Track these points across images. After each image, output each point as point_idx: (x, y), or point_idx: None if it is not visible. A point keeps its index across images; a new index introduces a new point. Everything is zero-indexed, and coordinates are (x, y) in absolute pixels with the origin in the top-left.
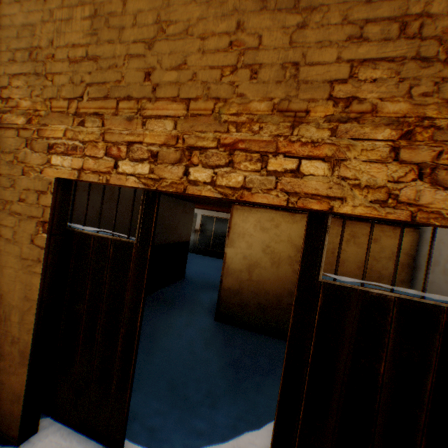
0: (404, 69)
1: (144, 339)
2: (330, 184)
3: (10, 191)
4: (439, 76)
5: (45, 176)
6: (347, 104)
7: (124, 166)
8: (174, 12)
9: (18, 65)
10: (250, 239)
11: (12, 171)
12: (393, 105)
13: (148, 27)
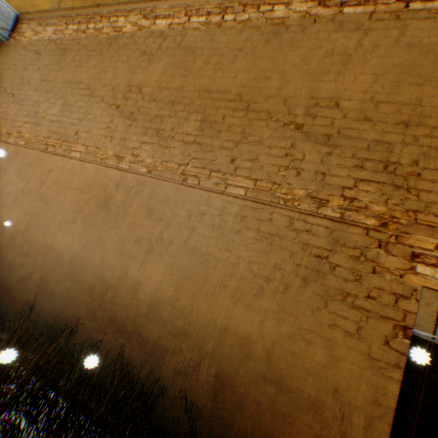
0: None
1: None
2: None
3: (352, 284)
4: None
5: (404, 281)
6: None
7: None
8: None
9: (366, 172)
10: None
11: (354, 265)
12: None
13: None
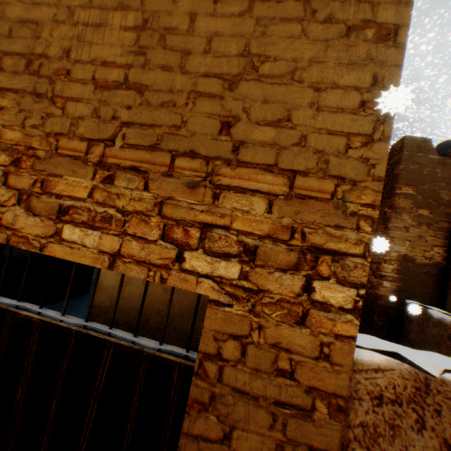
0: (25, 101)
1: None
2: None
3: None
4: (47, 111)
5: None
6: None
7: None
8: None
9: None
10: None
11: None
12: (13, 133)
13: None
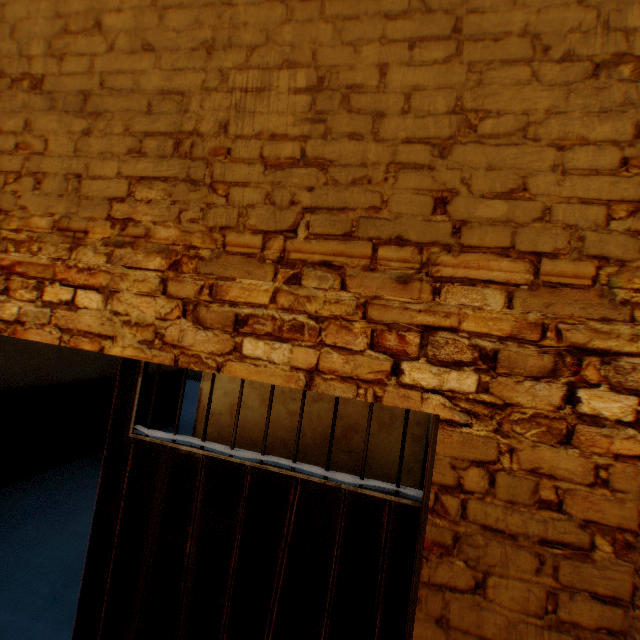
0: (176, 191)
1: (51, 519)
2: (103, 320)
3: None
4: (206, 201)
5: None
6: (125, 226)
7: None
8: None
9: None
10: None
11: None
12: (166, 230)
13: None
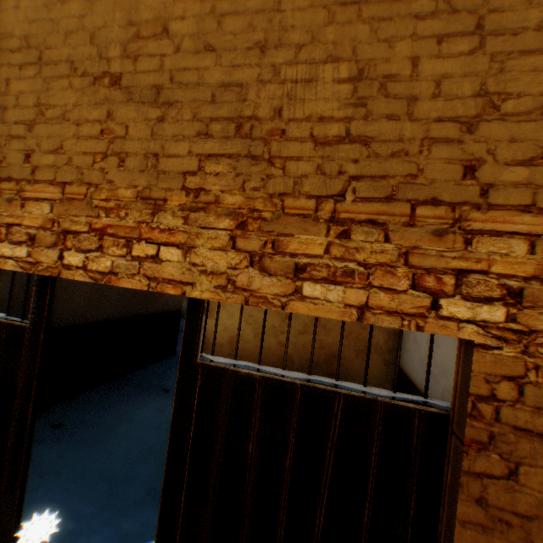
0: (240, 165)
1: (95, 432)
2: (183, 270)
3: None
4: (266, 173)
5: None
6: (197, 195)
7: (5, 248)
8: (54, 95)
9: None
10: (232, 308)
11: None
12: (232, 197)
13: (30, 109)
